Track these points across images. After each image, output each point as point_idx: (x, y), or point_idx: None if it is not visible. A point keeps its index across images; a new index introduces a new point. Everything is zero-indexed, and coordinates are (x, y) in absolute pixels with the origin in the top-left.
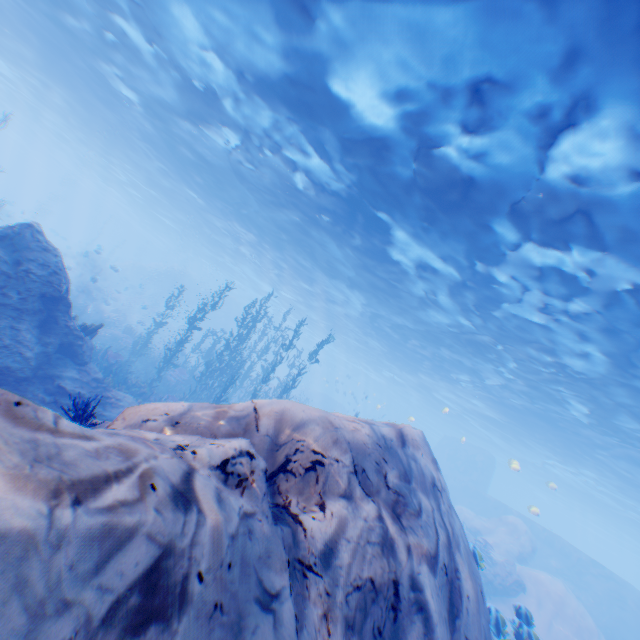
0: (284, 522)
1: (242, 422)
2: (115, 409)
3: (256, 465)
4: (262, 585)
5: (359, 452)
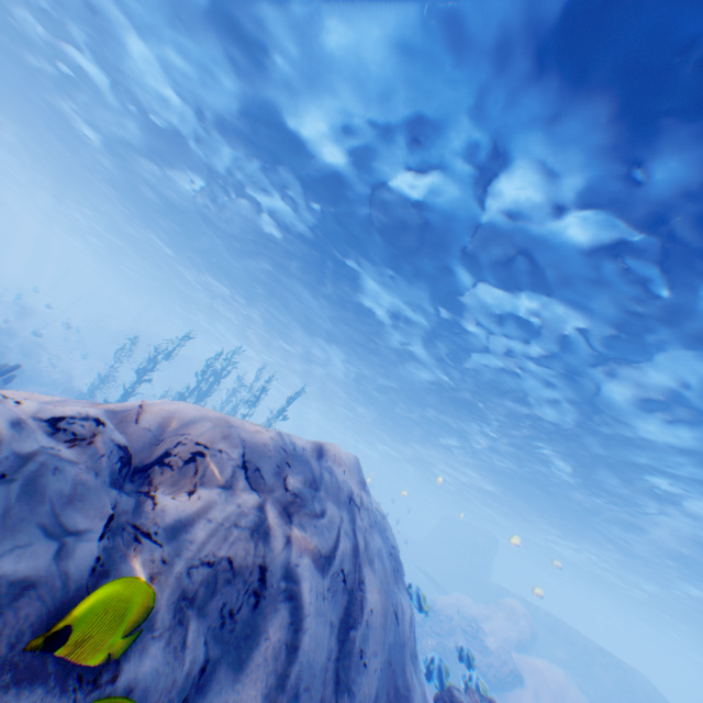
0: (133, 496)
1: (120, 414)
2: None
3: (104, 432)
4: (58, 518)
5: (257, 452)
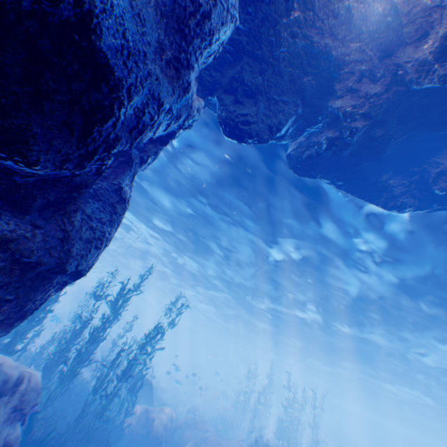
0: None
1: None
2: None
3: None
4: None
5: None
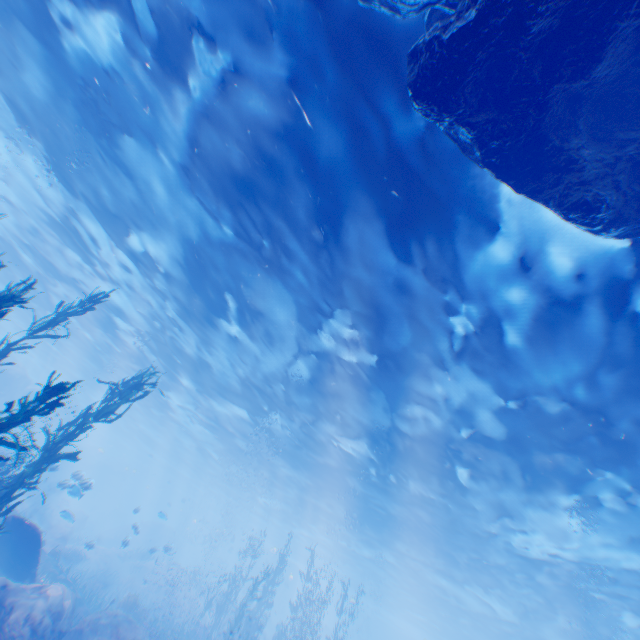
0: None
1: None
2: None
3: None
4: None
5: None
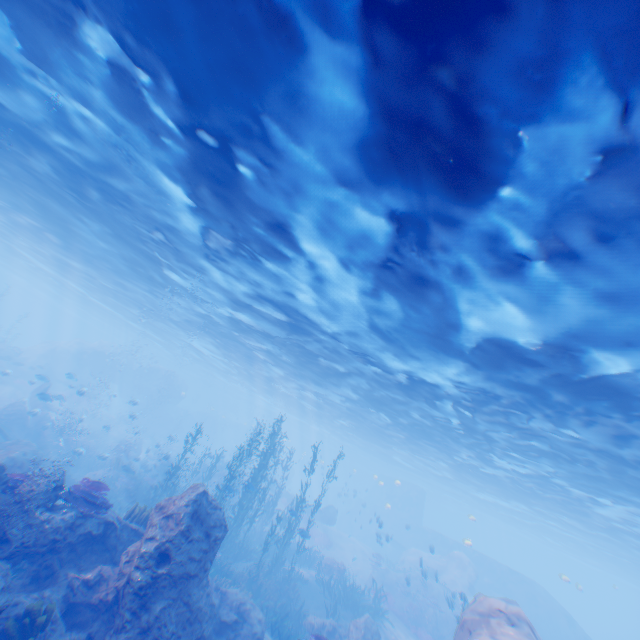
0: None
1: None
2: (253, 617)
3: None
4: None
5: None
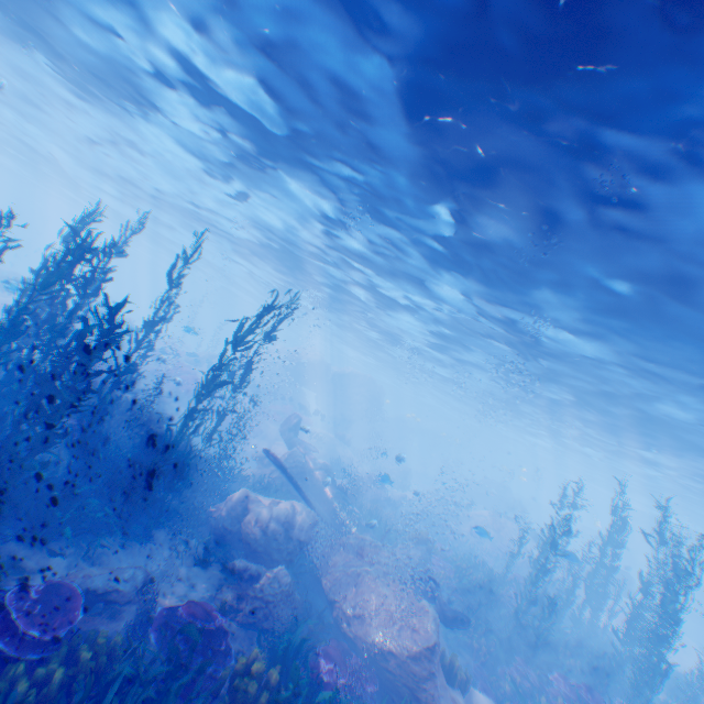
0: None
1: None
2: None
3: None
4: None
5: None
